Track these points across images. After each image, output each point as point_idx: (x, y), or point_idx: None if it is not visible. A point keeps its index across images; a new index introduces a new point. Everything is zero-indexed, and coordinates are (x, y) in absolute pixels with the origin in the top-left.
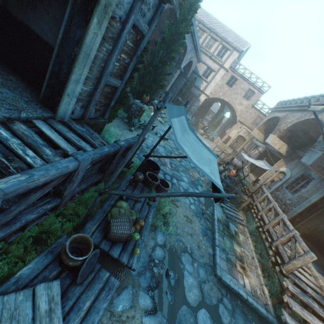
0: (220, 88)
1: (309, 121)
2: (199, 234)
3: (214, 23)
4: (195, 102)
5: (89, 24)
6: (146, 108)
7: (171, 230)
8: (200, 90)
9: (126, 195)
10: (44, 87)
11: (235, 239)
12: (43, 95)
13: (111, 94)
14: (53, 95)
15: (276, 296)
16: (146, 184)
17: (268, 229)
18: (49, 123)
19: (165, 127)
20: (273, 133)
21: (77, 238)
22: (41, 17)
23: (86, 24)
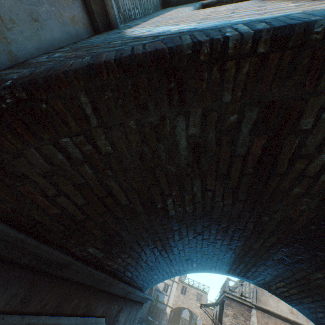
0: (178, 297)
1: None
2: None
3: None
4: (163, 316)
5: None
6: None
7: None
8: (165, 303)
9: None
10: None
11: None
12: None
13: None
14: None
15: None
16: None
17: None
18: None
19: None
20: None
21: None
22: None
23: None
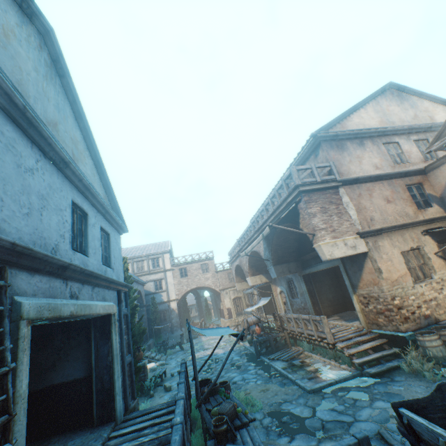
0: (180, 284)
1: (252, 254)
2: (280, 388)
3: (130, 251)
4: (171, 314)
5: (112, 338)
6: (147, 361)
7: (260, 404)
8: (166, 301)
9: (212, 386)
10: (95, 409)
11: (304, 365)
12: (96, 417)
13: (129, 371)
14: (105, 407)
15: (350, 361)
16: (213, 394)
17: (308, 333)
18: (118, 428)
19: (171, 363)
20: (247, 276)
21: (214, 422)
22: (63, 368)
23: (108, 339)
